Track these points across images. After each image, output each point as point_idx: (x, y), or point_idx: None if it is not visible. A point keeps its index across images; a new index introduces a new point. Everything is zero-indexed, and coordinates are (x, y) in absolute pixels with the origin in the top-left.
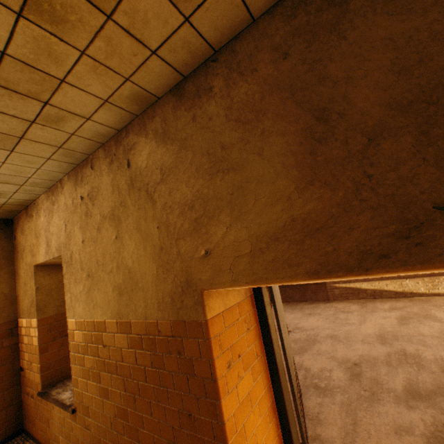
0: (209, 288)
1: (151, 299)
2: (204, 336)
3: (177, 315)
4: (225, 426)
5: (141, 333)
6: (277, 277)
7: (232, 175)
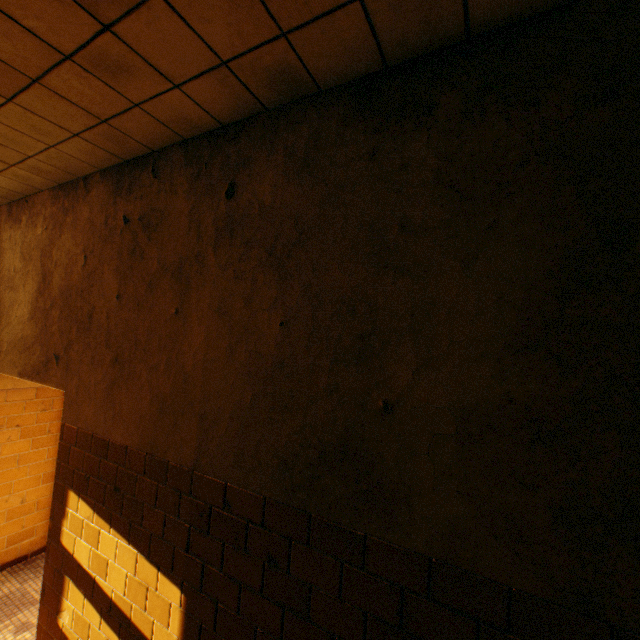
0: None
1: None
2: None
3: None
4: None
5: None
6: (10, 372)
7: (13, 293)
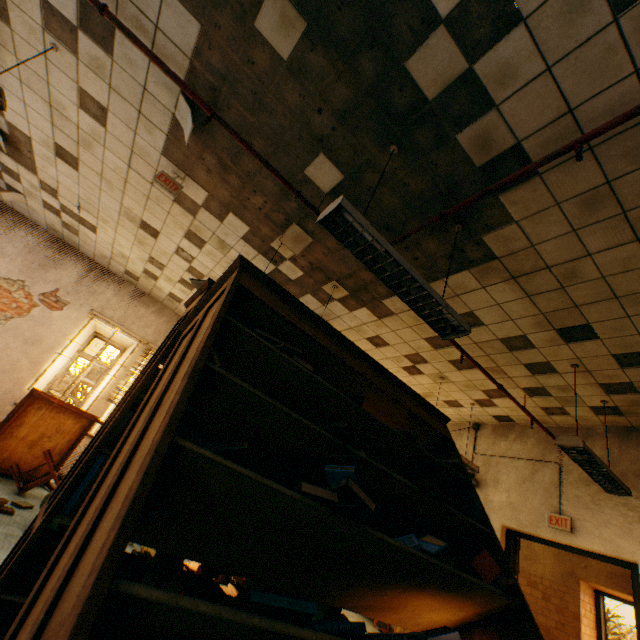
0: (583, 579)
1: (547, 569)
2: (576, 595)
3: (562, 582)
4: (580, 632)
5: (537, 581)
6: (615, 588)
7: None
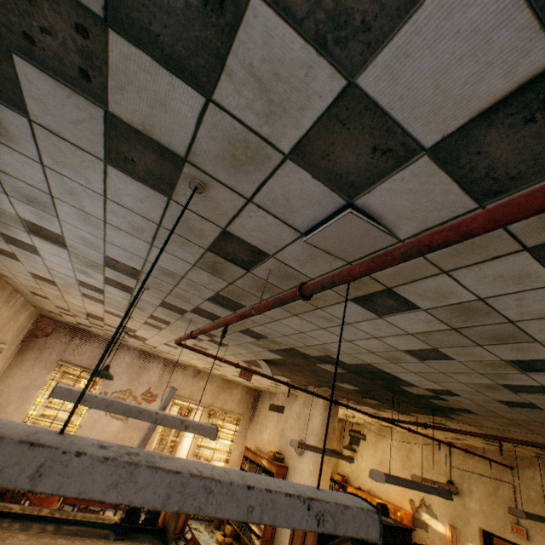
0: None
1: None
2: None
3: None
4: None
5: None
6: None
7: None
